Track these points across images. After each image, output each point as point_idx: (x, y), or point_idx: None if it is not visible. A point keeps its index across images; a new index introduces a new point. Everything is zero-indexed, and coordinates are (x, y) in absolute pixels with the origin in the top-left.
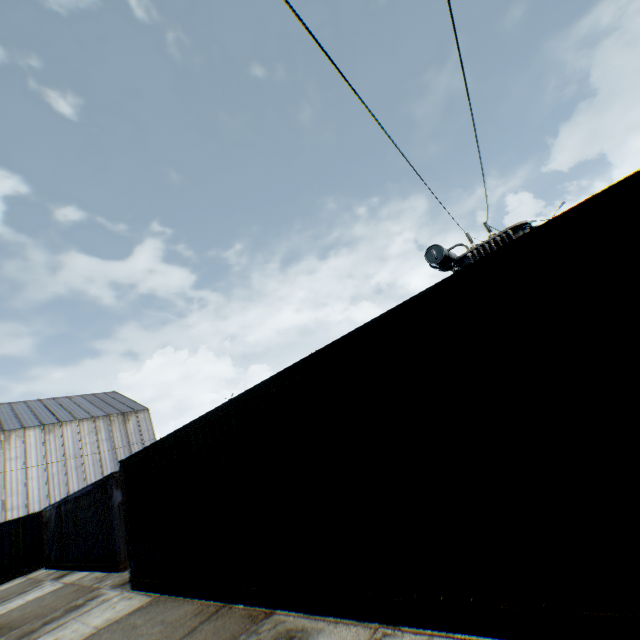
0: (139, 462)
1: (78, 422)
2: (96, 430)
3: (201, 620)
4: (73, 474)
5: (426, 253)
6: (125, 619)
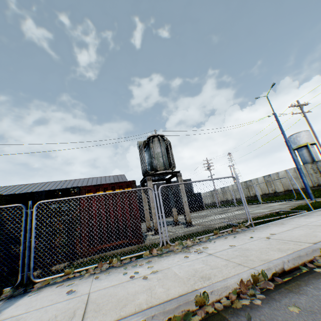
0: None
1: None
2: None
3: None
4: None
5: (137, 144)
6: None
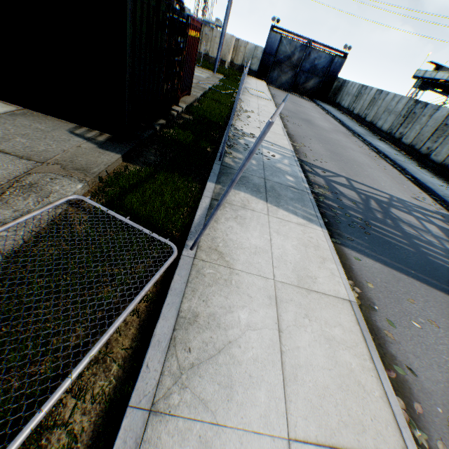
0: None
1: None
2: None
3: None
4: None
5: None
6: None
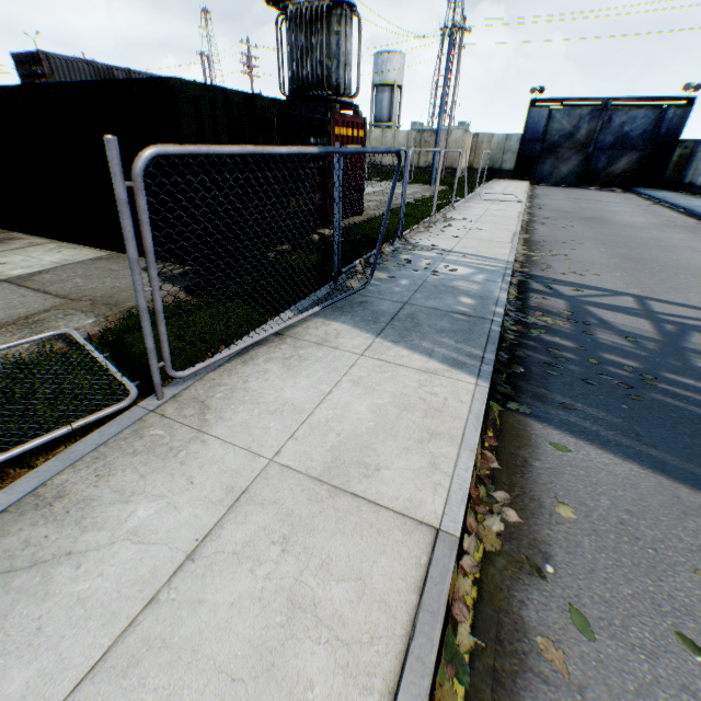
0: None
1: None
2: None
3: None
4: None
5: None
6: None
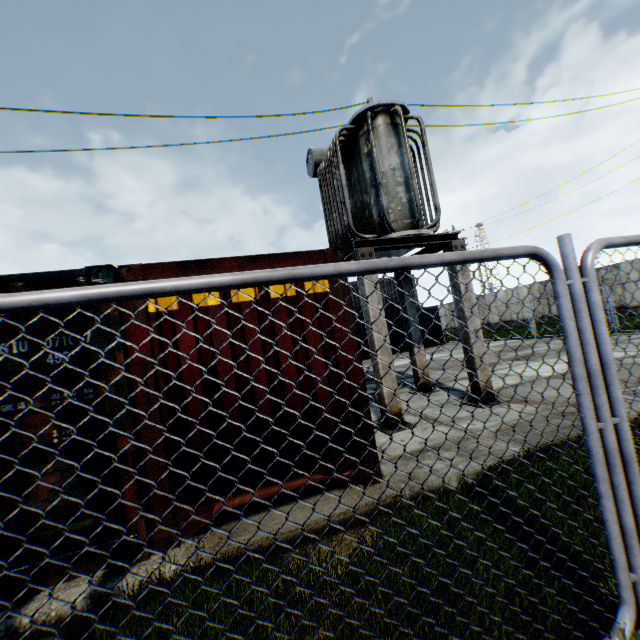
0: None
1: None
2: None
3: None
4: None
5: (307, 161)
6: None
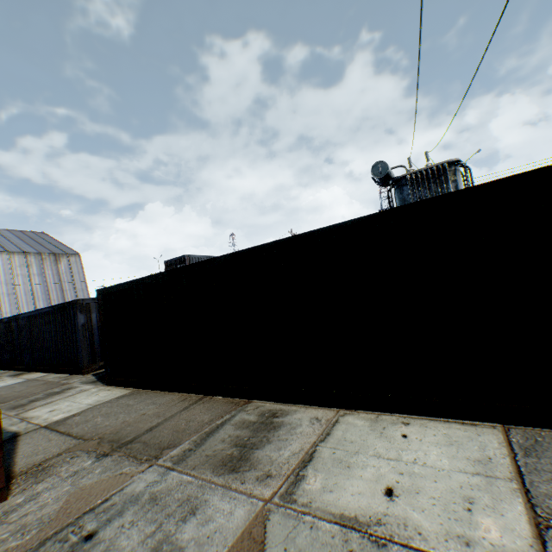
0: (119, 293)
1: (9, 254)
2: (28, 264)
3: (190, 404)
4: (5, 299)
5: (373, 167)
6: (116, 401)
